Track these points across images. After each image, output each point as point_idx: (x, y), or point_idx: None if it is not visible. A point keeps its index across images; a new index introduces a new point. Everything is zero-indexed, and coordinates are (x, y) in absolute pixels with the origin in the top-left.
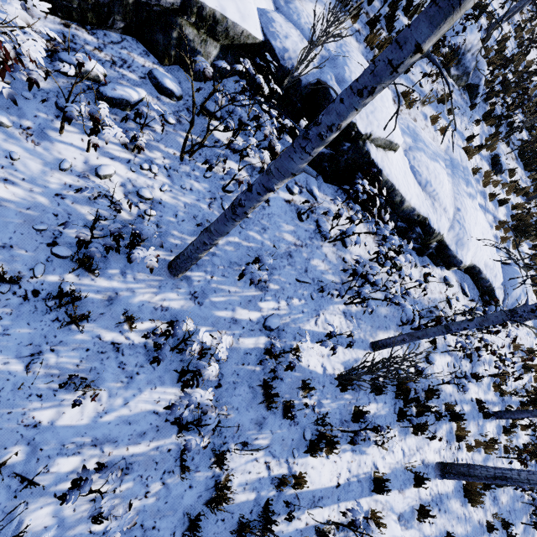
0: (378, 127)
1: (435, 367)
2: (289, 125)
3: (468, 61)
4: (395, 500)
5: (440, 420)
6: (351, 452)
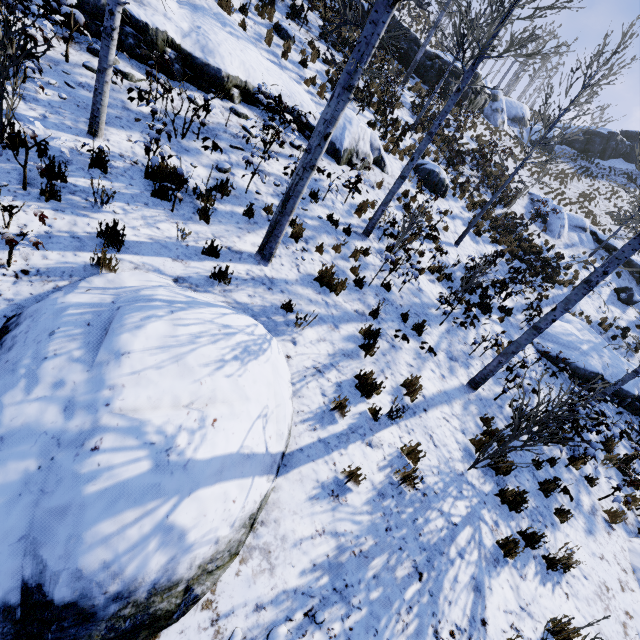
0: None
1: (237, 178)
2: None
3: None
4: (166, 266)
5: (261, 223)
6: (53, 211)
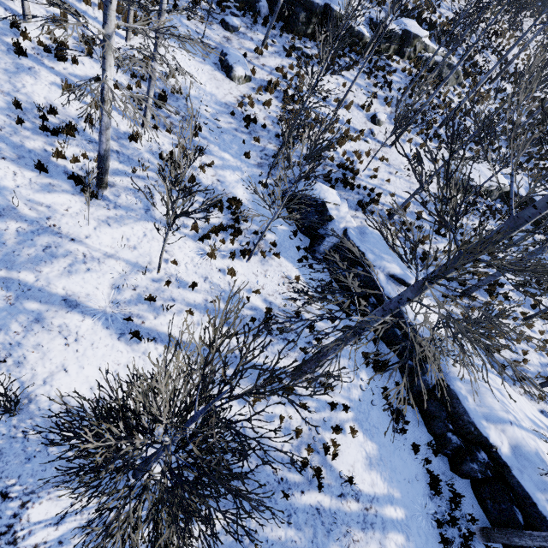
0: None
1: None
2: None
3: None
4: None
5: None
6: None
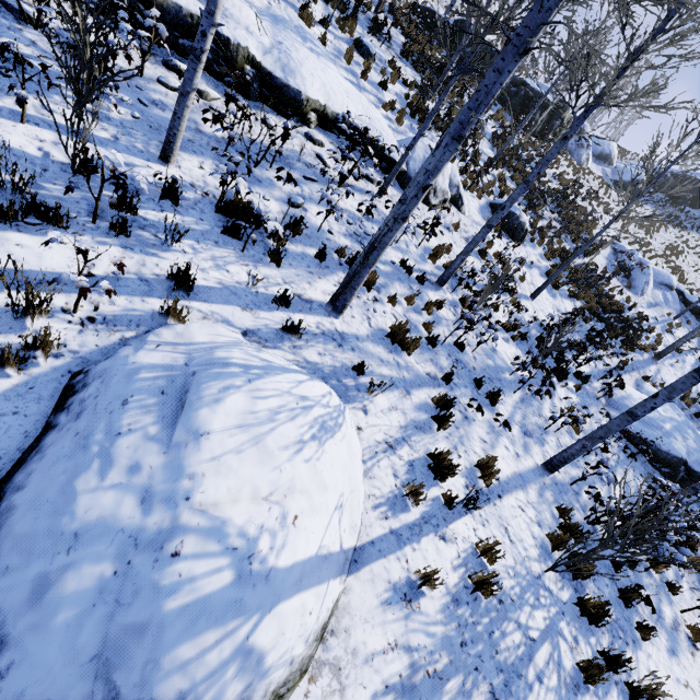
0: None
1: (309, 214)
2: None
3: None
4: (235, 316)
5: (333, 267)
6: (122, 249)
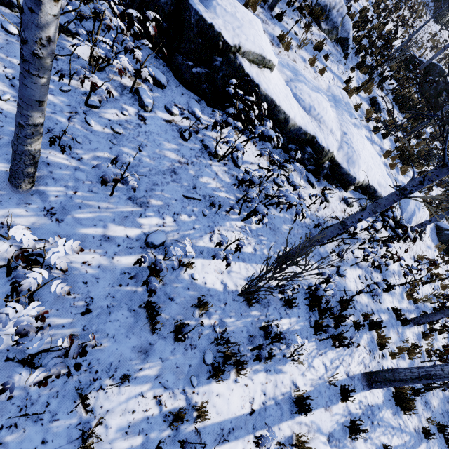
0: (247, 41)
1: (347, 279)
2: (134, 15)
3: (335, 17)
4: (322, 419)
5: (360, 331)
6: (265, 372)
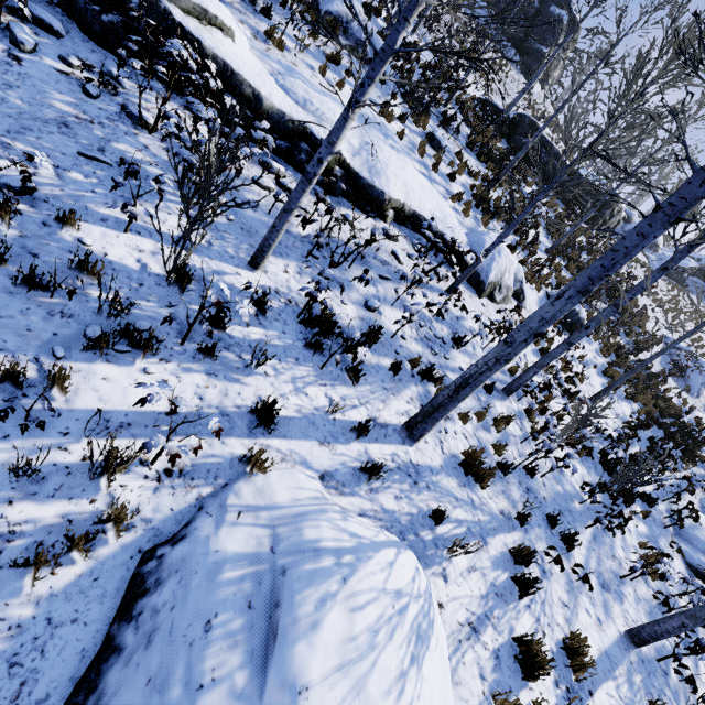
0: None
1: (384, 318)
2: None
3: (357, 32)
4: (313, 453)
5: (405, 380)
6: (206, 375)
